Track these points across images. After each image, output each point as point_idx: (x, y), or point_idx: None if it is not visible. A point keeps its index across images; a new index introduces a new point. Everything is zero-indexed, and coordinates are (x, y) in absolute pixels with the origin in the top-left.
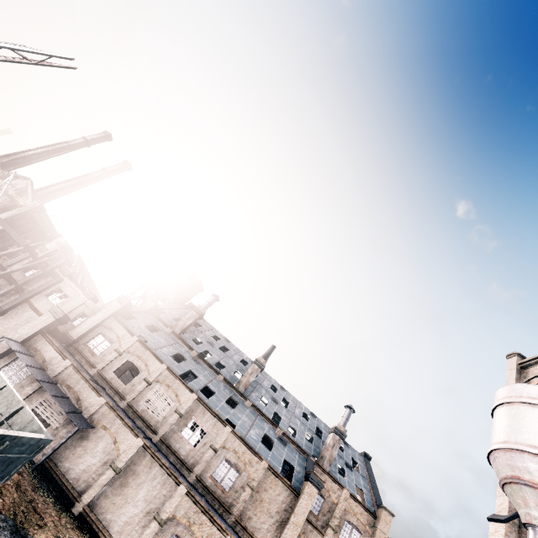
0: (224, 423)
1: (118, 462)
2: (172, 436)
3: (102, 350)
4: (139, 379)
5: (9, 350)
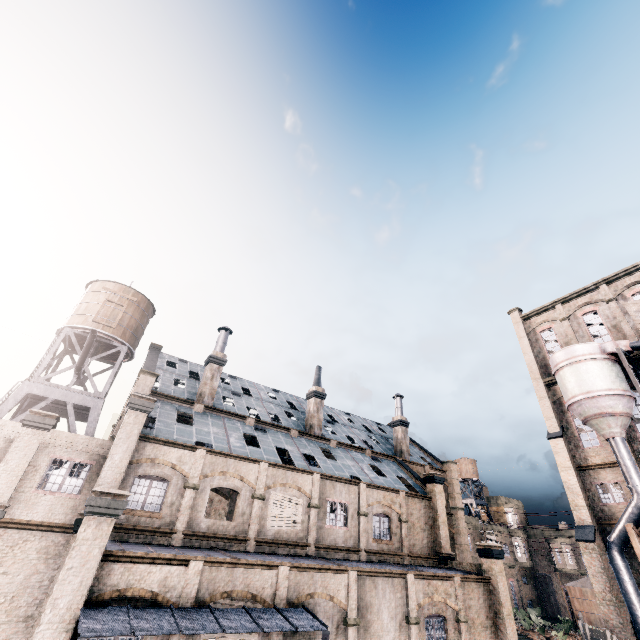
0: (357, 483)
1: (351, 614)
2: (322, 534)
3: (159, 501)
4: (245, 501)
5: (69, 638)
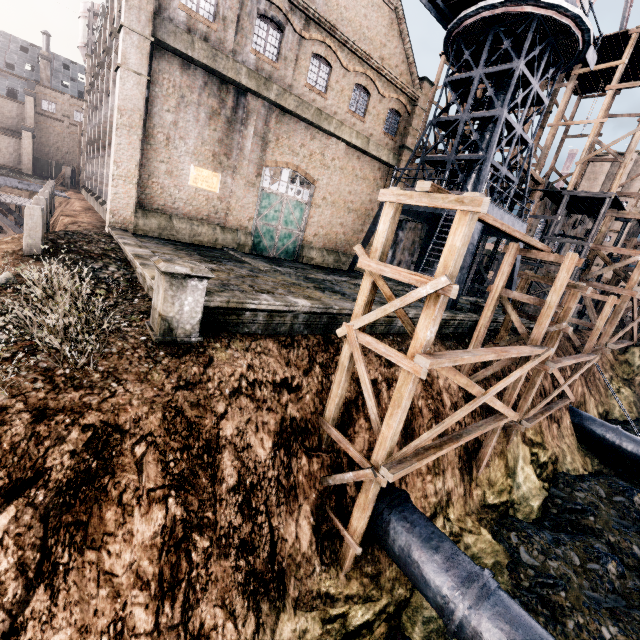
0: None
1: None
2: None
3: None
4: None
5: None
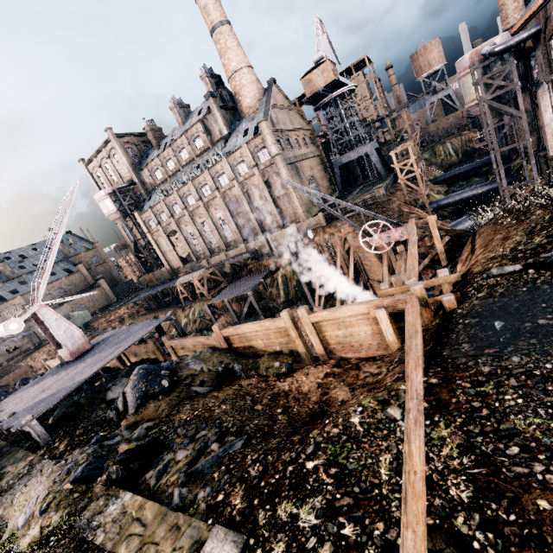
0: None
1: None
2: None
3: None
4: None
5: None
